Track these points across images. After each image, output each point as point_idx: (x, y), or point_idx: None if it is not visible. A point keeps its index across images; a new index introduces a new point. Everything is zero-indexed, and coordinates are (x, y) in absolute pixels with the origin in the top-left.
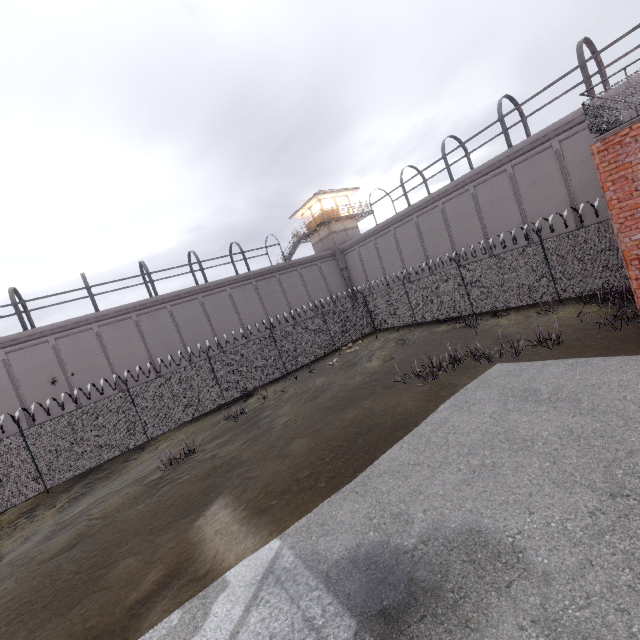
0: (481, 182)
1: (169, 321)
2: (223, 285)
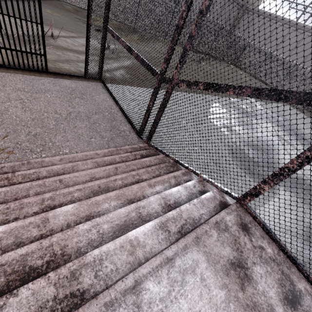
0: None
1: None
2: None
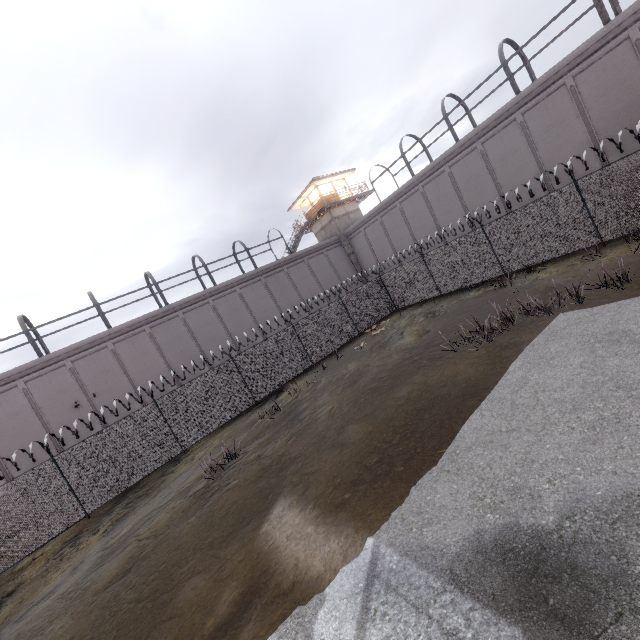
0: (489, 137)
1: (183, 329)
2: (232, 286)
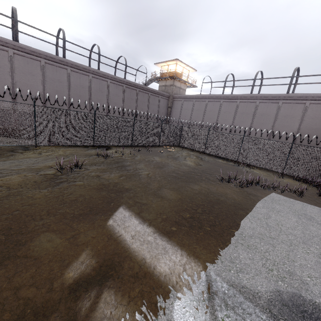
0: (264, 102)
1: (65, 79)
2: (107, 77)
